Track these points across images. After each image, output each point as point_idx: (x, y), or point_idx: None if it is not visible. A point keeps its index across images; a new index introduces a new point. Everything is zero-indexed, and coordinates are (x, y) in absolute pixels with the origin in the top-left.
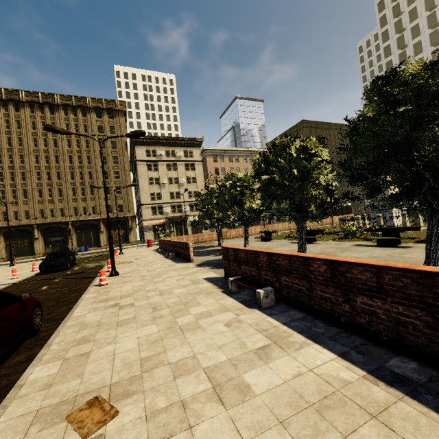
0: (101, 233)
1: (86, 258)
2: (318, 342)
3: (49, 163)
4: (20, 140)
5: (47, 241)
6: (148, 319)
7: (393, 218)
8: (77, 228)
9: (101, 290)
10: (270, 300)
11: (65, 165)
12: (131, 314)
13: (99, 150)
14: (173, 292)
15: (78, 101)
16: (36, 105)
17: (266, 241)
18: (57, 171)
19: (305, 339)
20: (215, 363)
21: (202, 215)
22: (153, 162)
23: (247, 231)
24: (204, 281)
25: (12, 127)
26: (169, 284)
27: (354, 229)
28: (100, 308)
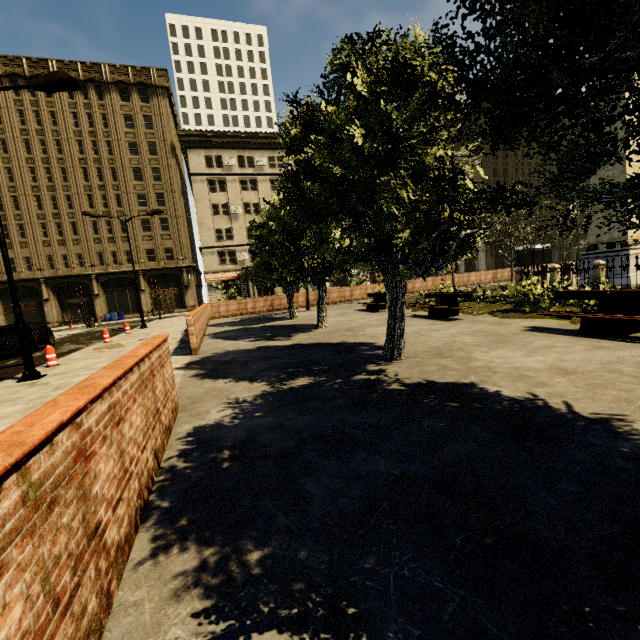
0: (141, 293)
1: (95, 332)
2: None
3: (53, 181)
4: (3, 143)
5: (64, 304)
6: None
7: (629, 269)
8: (105, 285)
9: None
10: None
11: (78, 184)
12: None
13: (129, 158)
14: None
15: (88, 71)
16: (22, 82)
17: (373, 312)
18: (67, 193)
19: None
20: None
21: (258, 262)
22: (219, 178)
23: (323, 294)
24: None
25: None
26: None
27: (537, 292)
28: None
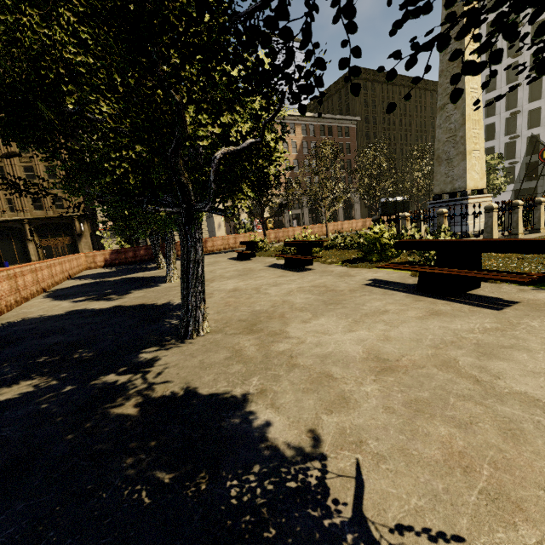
0: (29, 242)
1: None
2: None
3: None
4: None
5: None
6: None
7: (467, 218)
8: None
9: None
10: None
11: None
12: None
13: None
14: None
15: None
16: None
17: (241, 260)
18: None
19: None
20: None
21: None
22: None
23: (170, 244)
24: None
25: None
26: None
27: (385, 240)
28: None
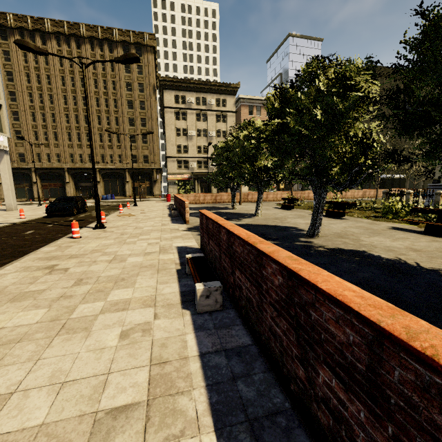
0: (126, 183)
1: (103, 206)
2: (221, 430)
3: (77, 105)
4: (48, 78)
5: (78, 186)
6: (52, 297)
7: None
8: (104, 176)
9: (65, 244)
10: (213, 302)
11: (92, 108)
12: (46, 284)
13: (125, 93)
14: (125, 260)
15: (104, 33)
16: (62, 38)
17: (286, 210)
18: (85, 114)
19: (204, 412)
20: (10, 430)
21: (216, 172)
22: (182, 111)
23: (261, 195)
24: (173, 251)
25: (40, 63)
26: (135, 248)
27: (398, 207)
28: (32, 268)
